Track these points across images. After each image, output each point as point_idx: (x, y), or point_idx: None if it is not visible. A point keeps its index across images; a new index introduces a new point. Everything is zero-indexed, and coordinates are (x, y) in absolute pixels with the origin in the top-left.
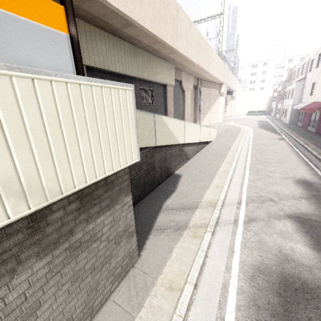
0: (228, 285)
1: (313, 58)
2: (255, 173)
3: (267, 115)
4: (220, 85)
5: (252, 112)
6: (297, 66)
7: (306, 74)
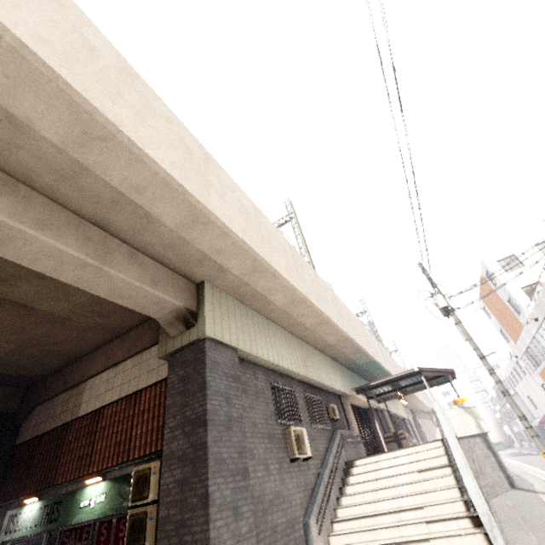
0: None
1: (507, 376)
2: (537, 466)
3: (509, 448)
4: (430, 413)
5: None
6: None
7: (514, 389)
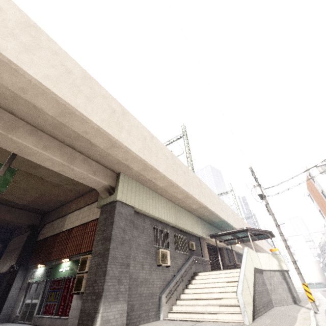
0: (325, 301)
1: (325, 240)
2: None
3: None
4: None
5: (309, 284)
6: (320, 243)
7: None
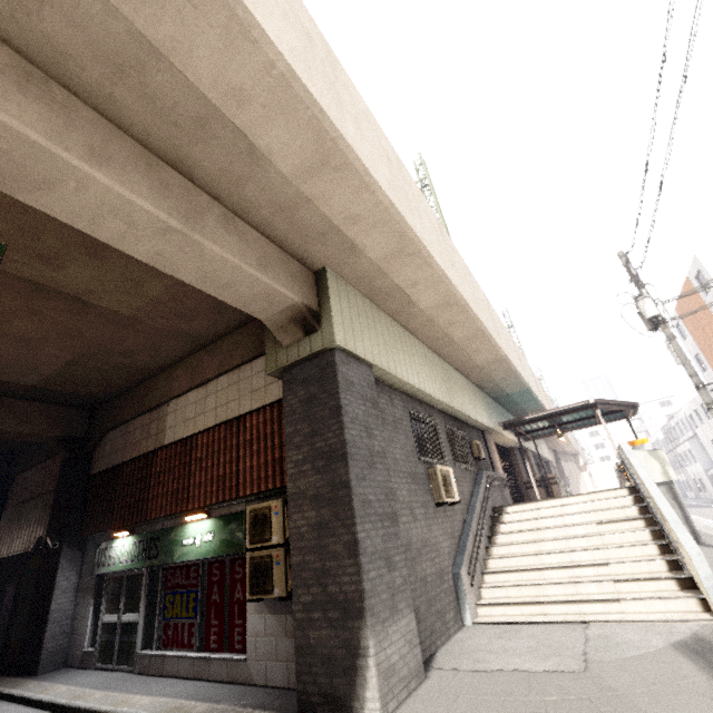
0: None
1: (689, 414)
2: None
3: None
4: (575, 456)
5: None
6: (672, 421)
7: (694, 431)
